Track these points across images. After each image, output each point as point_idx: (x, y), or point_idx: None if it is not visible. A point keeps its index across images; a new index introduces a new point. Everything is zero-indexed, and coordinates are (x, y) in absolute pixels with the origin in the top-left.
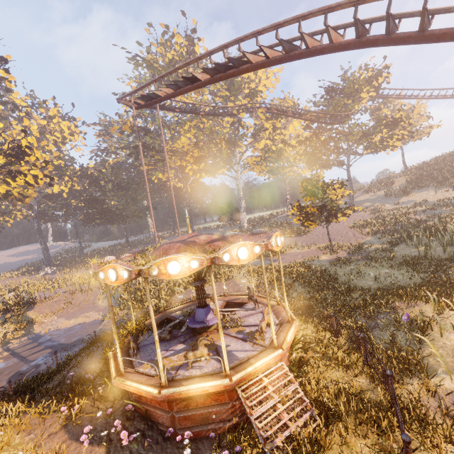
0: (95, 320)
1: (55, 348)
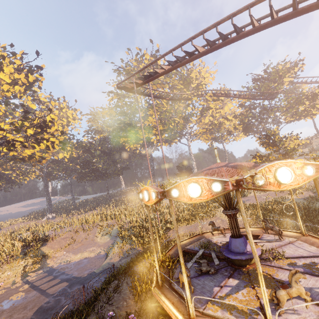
0: (98, 254)
1: (71, 281)
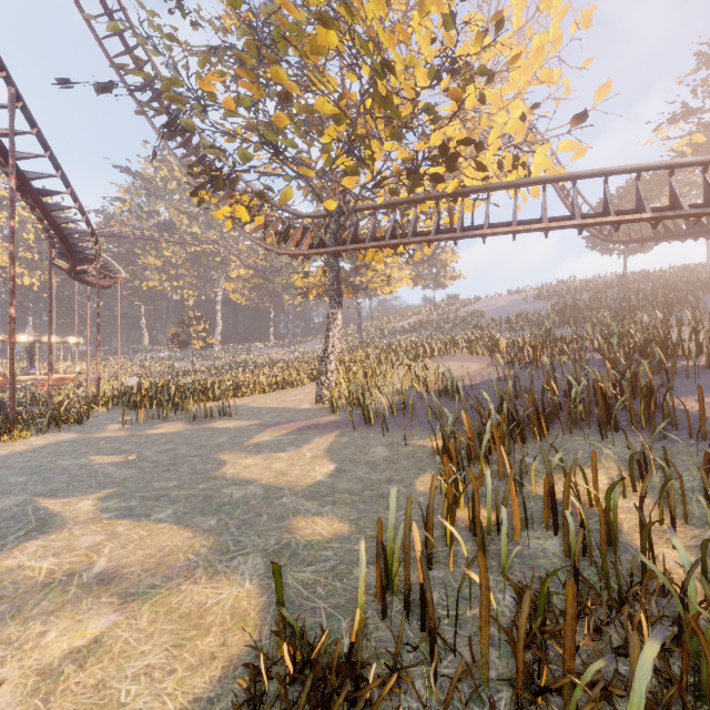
0: None
1: None
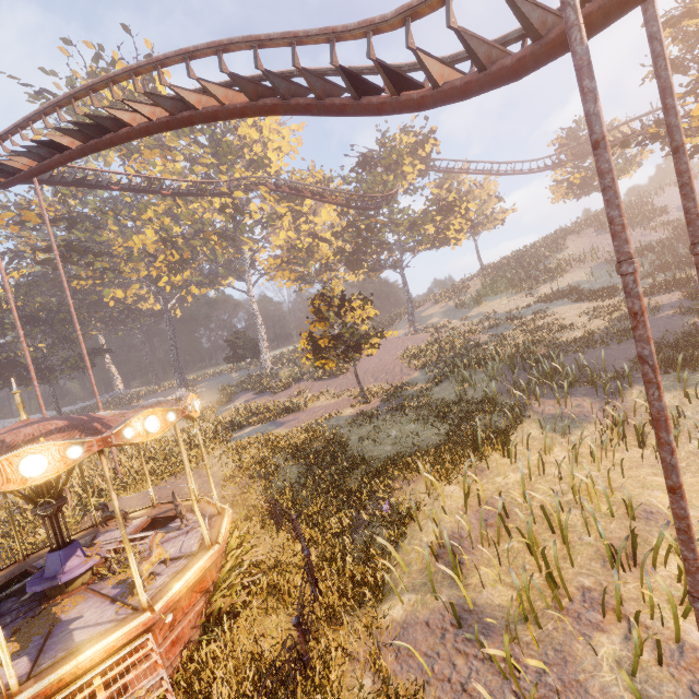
0: None
1: None
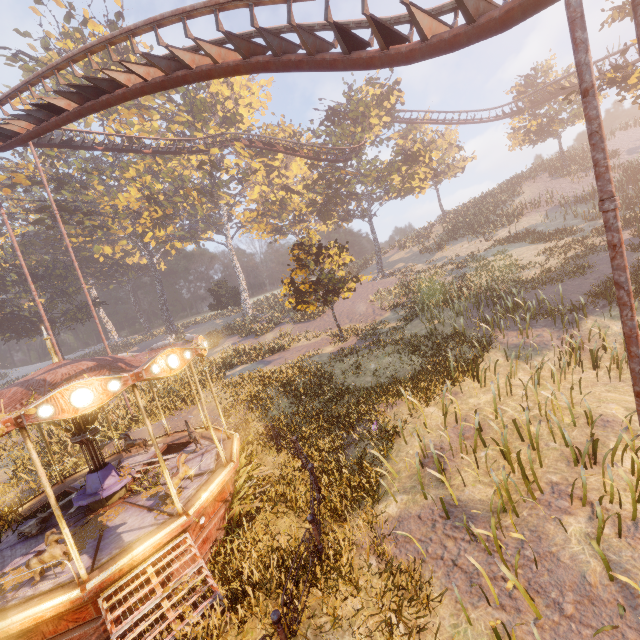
0: None
1: None
